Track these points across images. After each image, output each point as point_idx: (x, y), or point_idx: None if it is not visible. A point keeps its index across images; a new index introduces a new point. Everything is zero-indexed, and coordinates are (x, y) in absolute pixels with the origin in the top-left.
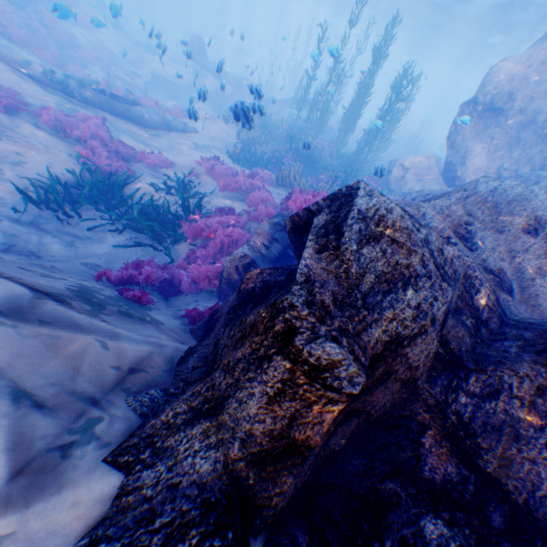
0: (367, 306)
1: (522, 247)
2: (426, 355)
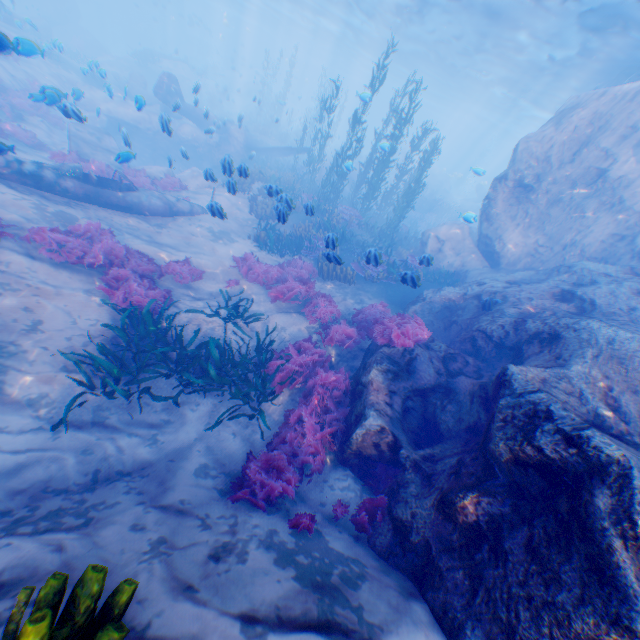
0: None
1: None
2: None
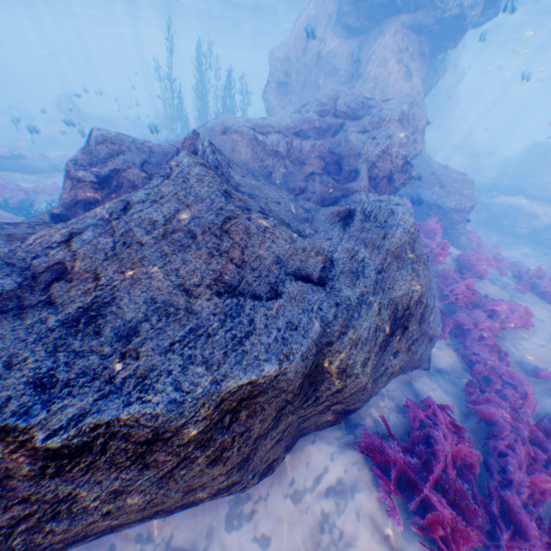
0: (101, 162)
1: (223, 143)
2: (137, 176)
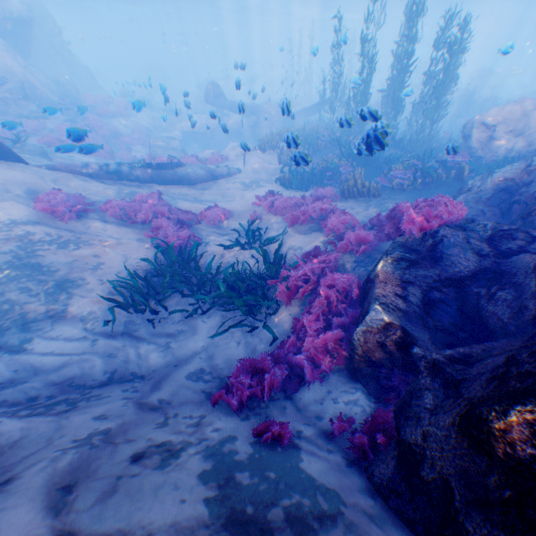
0: None
1: None
2: None
